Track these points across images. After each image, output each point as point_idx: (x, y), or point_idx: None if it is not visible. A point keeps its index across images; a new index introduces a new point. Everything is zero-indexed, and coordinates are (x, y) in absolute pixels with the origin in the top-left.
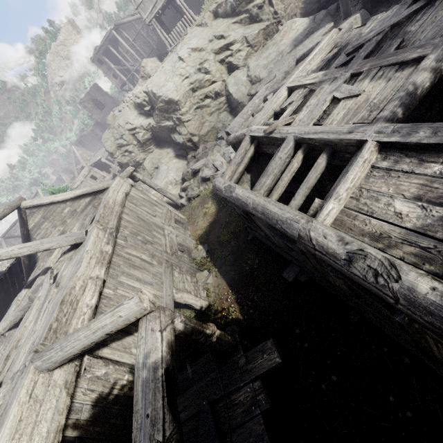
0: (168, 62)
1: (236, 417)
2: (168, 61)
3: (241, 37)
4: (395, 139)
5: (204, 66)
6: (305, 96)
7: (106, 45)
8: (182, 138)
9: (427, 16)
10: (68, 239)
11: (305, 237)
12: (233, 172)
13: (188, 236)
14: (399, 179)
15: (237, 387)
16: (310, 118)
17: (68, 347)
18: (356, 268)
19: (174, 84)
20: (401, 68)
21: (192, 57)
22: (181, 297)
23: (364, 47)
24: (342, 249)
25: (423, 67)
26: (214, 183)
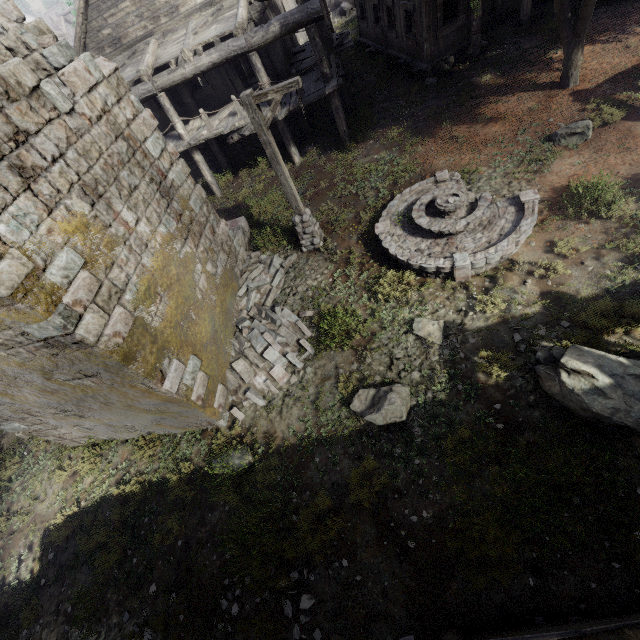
0: None
1: None
2: None
3: None
4: None
5: None
6: None
7: None
8: None
9: None
10: None
11: None
12: None
13: None
14: None
15: None
16: None
17: None
18: None
19: None
20: None
21: None
22: None
23: None
24: None
25: None
26: None
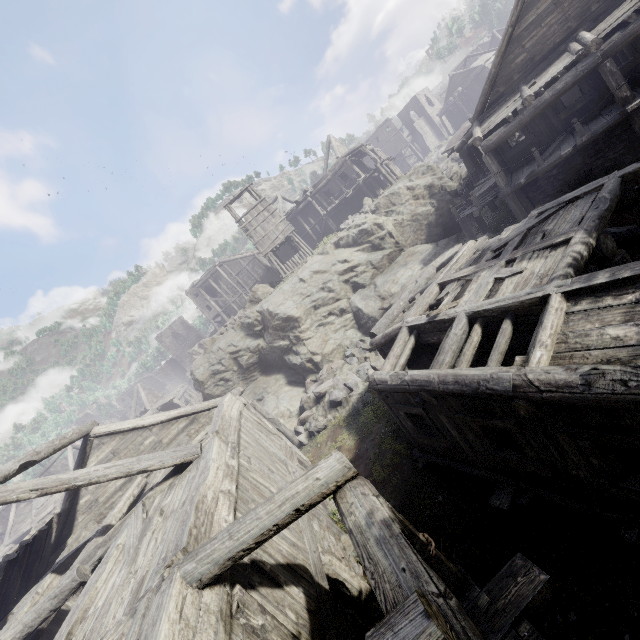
0: (287, 284)
1: None
2: (287, 283)
3: (365, 261)
4: (578, 286)
5: (328, 286)
6: (462, 286)
7: (207, 279)
8: (300, 358)
9: (557, 219)
10: (176, 454)
11: (523, 383)
12: (393, 365)
13: None
14: (600, 315)
15: None
16: (477, 296)
17: (242, 532)
18: (598, 387)
19: (294, 302)
20: (553, 250)
21: (314, 278)
22: (330, 563)
23: (509, 244)
24: (573, 374)
25: (574, 243)
26: (371, 378)
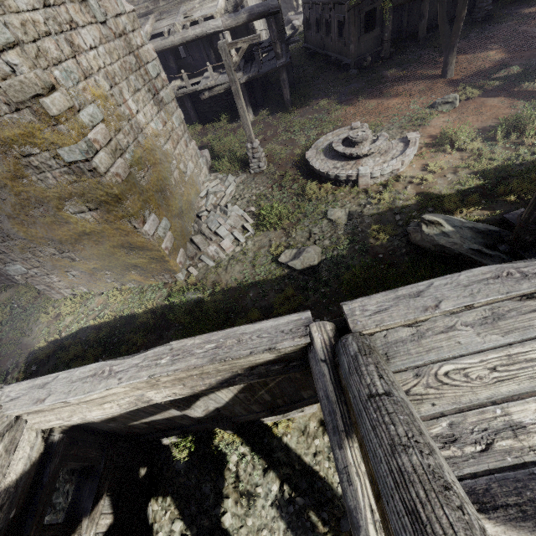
0: None
1: None
2: None
3: None
4: None
5: None
6: None
7: None
8: None
9: None
10: None
11: None
12: None
13: None
14: None
15: None
16: None
17: None
18: None
19: None
20: None
21: None
22: None
23: None
24: None
25: None
26: None
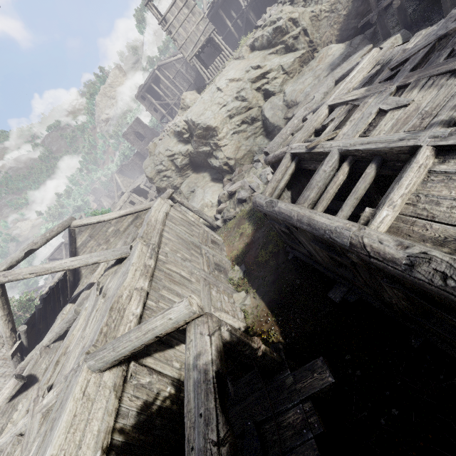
0: (207, 93)
1: (285, 440)
2: (207, 92)
3: (277, 66)
4: (454, 142)
5: (241, 94)
6: (348, 112)
7: (150, 83)
8: (218, 162)
9: None
10: (114, 253)
11: (358, 245)
12: (273, 188)
13: (224, 257)
14: None
15: (284, 408)
16: (355, 130)
17: (120, 348)
18: (419, 272)
19: (212, 112)
20: (453, 76)
21: (230, 87)
22: (219, 317)
23: (409, 61)
24: (402, 253)
25: None
26: (254, 200)
